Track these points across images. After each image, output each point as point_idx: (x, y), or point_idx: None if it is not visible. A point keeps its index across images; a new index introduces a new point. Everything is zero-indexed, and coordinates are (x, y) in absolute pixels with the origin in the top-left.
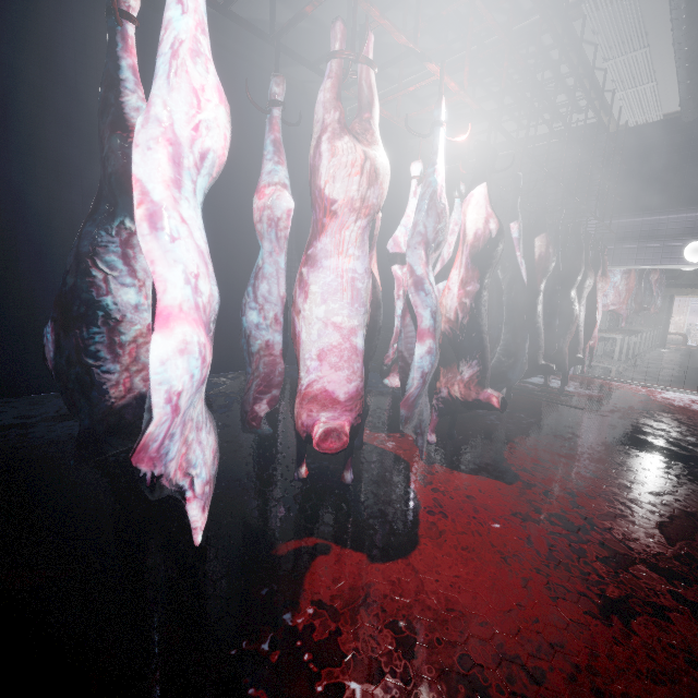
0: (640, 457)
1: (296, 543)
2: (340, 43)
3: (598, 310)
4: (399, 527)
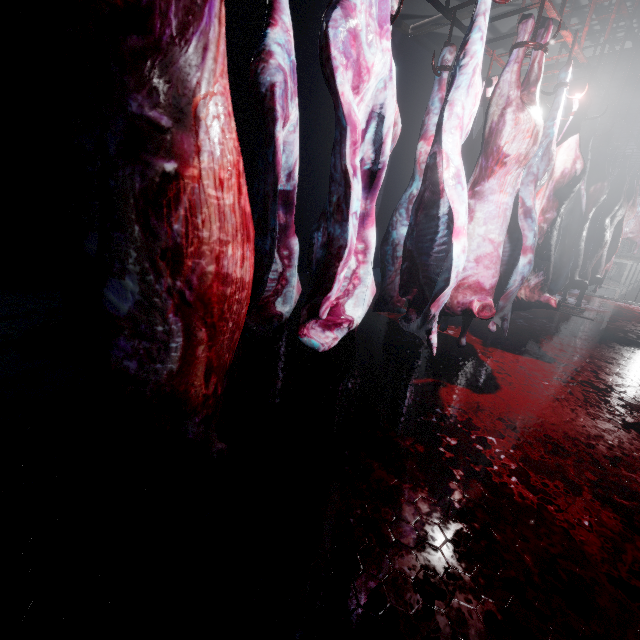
0: None
1: (421, 380)
2: (528, 34)
3: (621, 237)
4: (481, 378)
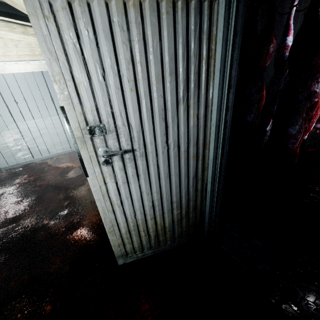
0: None
1: (309, 149)
2: None
3: None
4: None
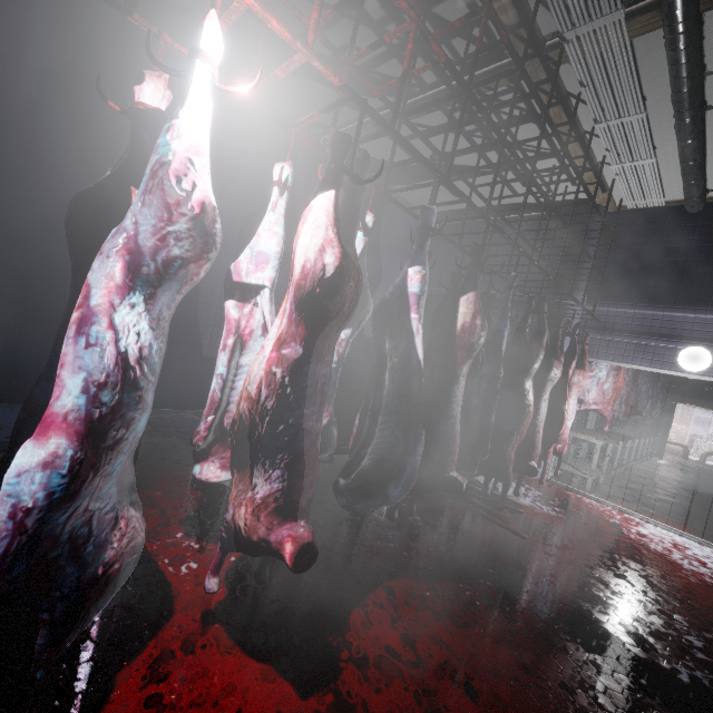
0: (567, 654)
1: None
2: None
3: (567, 408)
4: None
